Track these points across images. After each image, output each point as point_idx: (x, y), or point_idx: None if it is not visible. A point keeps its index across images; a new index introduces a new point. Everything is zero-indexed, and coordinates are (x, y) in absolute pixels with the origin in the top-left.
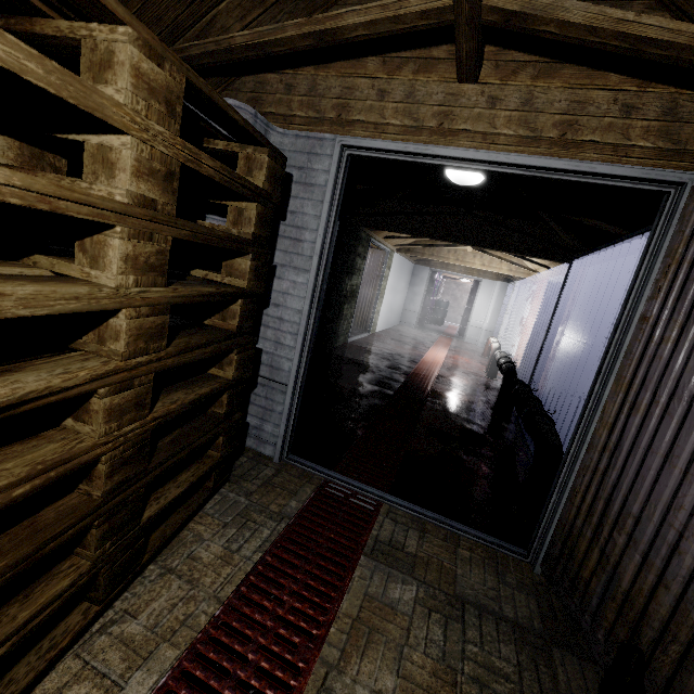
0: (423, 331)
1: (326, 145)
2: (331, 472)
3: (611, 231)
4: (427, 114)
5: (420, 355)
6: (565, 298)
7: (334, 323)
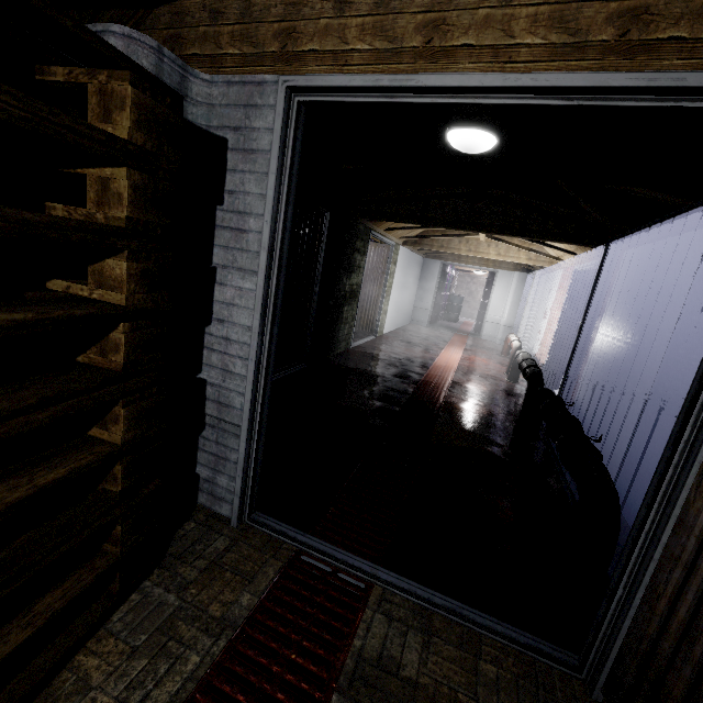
0: (436, 329)
1: (268, 92)
2: (306, 537)
3: (664, 201)
4: (408, 28)
5: (431, 358)
6: (601, 289)
7: (332, 328)
